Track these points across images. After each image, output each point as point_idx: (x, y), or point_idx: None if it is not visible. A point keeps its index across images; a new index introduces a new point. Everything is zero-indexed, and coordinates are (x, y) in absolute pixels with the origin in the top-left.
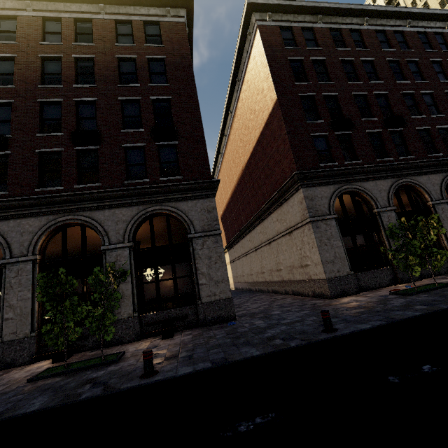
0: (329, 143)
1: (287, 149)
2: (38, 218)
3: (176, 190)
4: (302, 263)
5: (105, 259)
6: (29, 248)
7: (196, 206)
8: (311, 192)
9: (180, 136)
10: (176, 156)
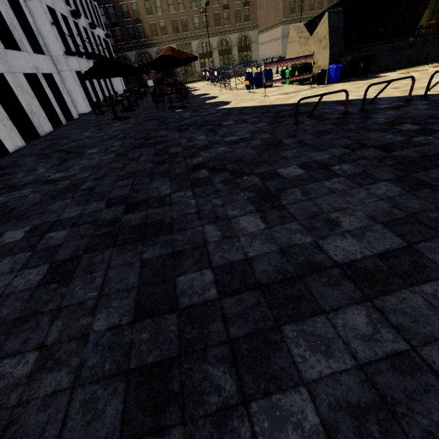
0: (295, 4)
1: (281, 7)
2: (217, 37)
3: (248, 27)
4: (278, 52)
5: (232, 50)
6: (216, 46)
7: (253, 33)
8: (284, 27)
9: (250, 4)
10: (248, 12)
